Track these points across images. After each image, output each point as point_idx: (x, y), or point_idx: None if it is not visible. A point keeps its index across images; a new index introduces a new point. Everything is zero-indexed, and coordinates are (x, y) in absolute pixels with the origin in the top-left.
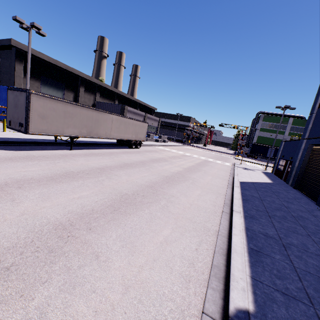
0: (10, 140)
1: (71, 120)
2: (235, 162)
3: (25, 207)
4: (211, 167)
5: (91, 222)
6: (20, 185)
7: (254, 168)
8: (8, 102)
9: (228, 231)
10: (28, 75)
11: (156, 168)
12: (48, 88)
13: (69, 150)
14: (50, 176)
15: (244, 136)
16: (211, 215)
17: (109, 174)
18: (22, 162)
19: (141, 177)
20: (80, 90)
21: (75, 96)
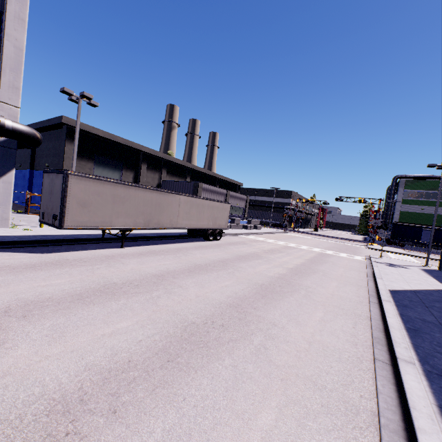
0: (42, 239)
1: (122, 206)
2: (370, 255)
3: (16, 357)
4: (332, 264)
5: (120, 393)
6: (27, 312)
7: (406, 263)
8: (43, 189)
9: (401, 414)
10: (75, 154)
11: (245, 271)
12: (103, 169)
13: (119, 248)
14: (78, 293)
15: (378, 213)
16: (354, 367)
17: (169, 285)
18: (47, 270)
19: (220, 288)
20: (142, 168)
21: (136, 176)
